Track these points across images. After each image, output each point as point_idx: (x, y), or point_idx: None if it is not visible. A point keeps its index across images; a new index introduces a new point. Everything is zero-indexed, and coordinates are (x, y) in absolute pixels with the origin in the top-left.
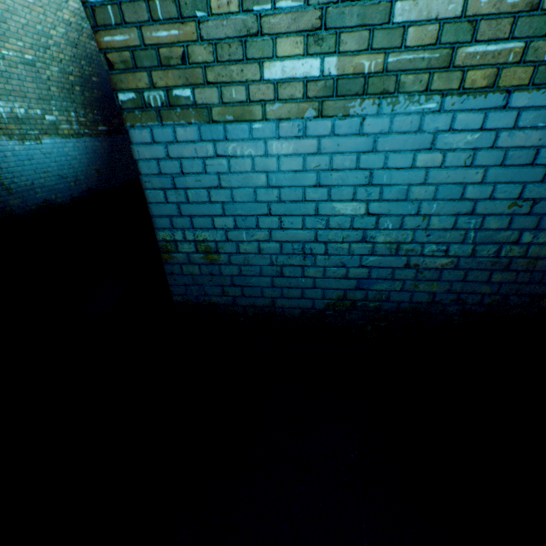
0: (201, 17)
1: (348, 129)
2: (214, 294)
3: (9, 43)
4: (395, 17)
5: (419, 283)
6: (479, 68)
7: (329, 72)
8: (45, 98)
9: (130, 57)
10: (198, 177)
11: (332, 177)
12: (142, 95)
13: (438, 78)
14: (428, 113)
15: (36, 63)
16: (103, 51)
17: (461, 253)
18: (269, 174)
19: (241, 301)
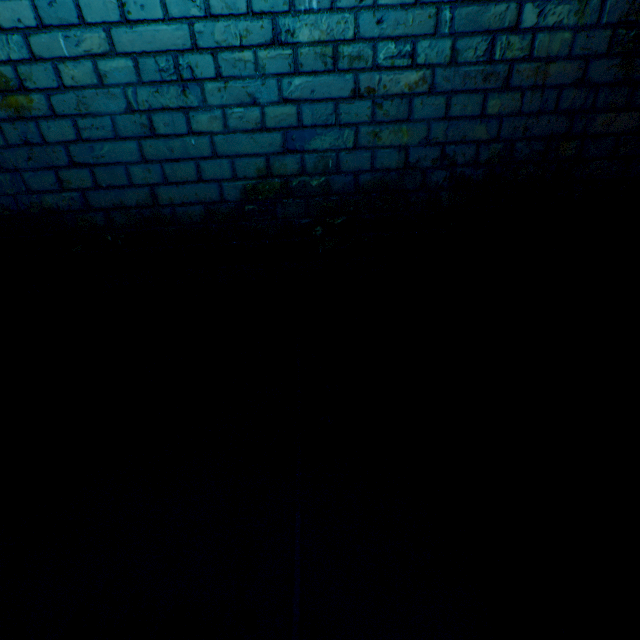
0: None
1: None
2: (45, 189)
3: None
4: None
5: (381, 130)
6: None
7: None
8: None
9: None
10: None
11: None
12: None
13: None
14: None
15: None
16: None
17: (437, 59)
18: None
19: (97, 200)
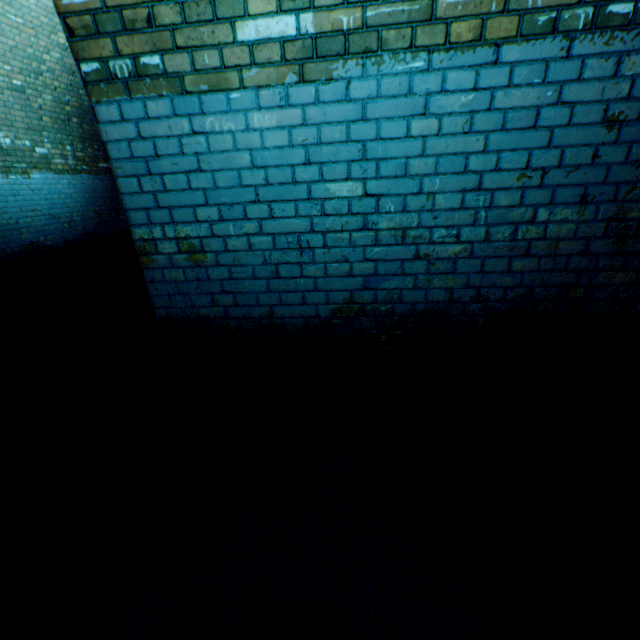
0: None
1: (334, 95)
2: (203, 305)
3: None
4: None
5: (433, 278)
6: (462, 20)
7: (307, 31)
8: (36, 129)
9: (91, 22)
10: (175, 160)
11: (322, 152)
12: (107, 66)
13: (421, 33)
14: (417, 73)
15: (26, 90)
16: (62, 16)
17: (475, 238)
18: (253, 152)
19: (234, 312)
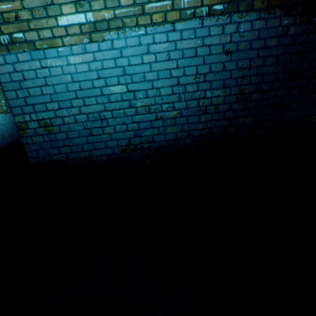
0: None
1: (106, 47)
2: (54, 154)
3: None
4: None
5: (166, 128)
6: (156, 14)
7: (90, 20)
8: None
9: None
10: (34, 81)
11: (105, 72)
12: None
13: (140, 19)
14: (141, 36)
15: None
16: None
17: (181, 107)
18: (72, 75)
19: (71, 156)
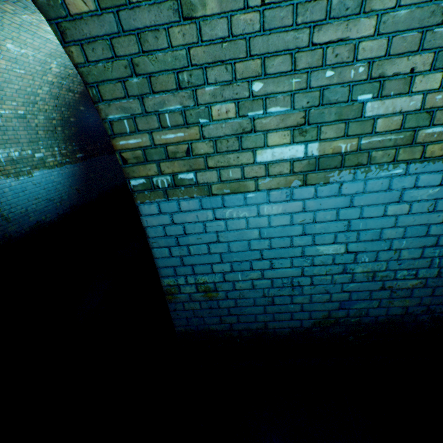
0: (203, 122)
1: (328, 192)
2: (213, 323)
3: (6, 104)
4: (366, 112)
5: (393, 300)
6: (436, 143)
7: (312, 154)
8: (34, 140)
9: (141, 154)
10: (199, 236)
11: (315, 227)
12: (151, 180)
13: (402, 152)
14: (395, 176)
15: (26, 115)
16: (118, 151)
17: (429, 275)
18: (261, 229)
19: (236, 326)
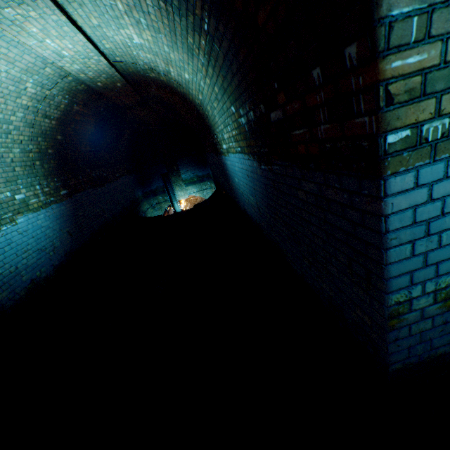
0: None
1: None
2: (441, 344)
3: None
4: None
5: None
6: None
7: None
8: (12, 179)
9: (418, 82)
10: None
11: None
12: (417, 130)
13: None
14: None
15: None
16: (384, 82)
17: None
18: None
19: None
